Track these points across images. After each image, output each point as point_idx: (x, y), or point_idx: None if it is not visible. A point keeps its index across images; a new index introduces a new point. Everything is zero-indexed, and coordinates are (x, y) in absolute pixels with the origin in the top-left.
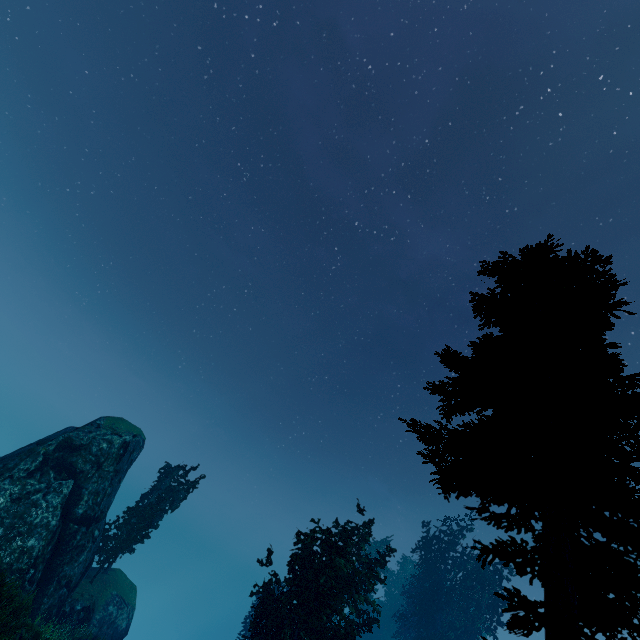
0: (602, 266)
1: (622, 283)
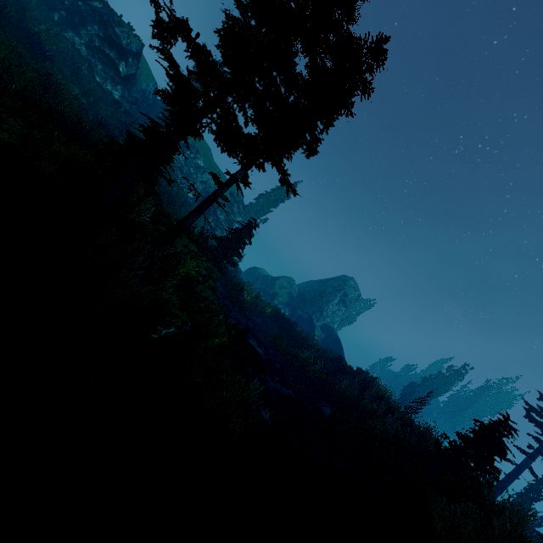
0: None
1: None
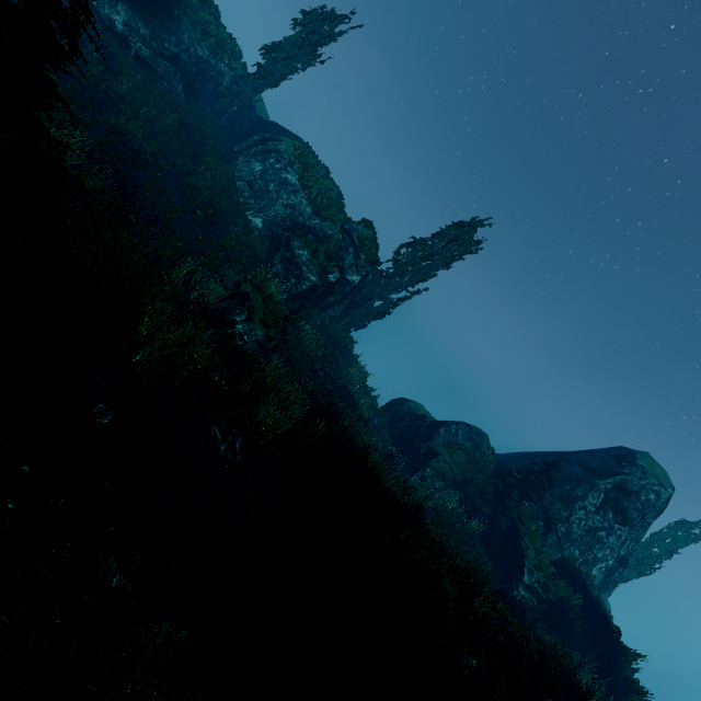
0: None
1: None
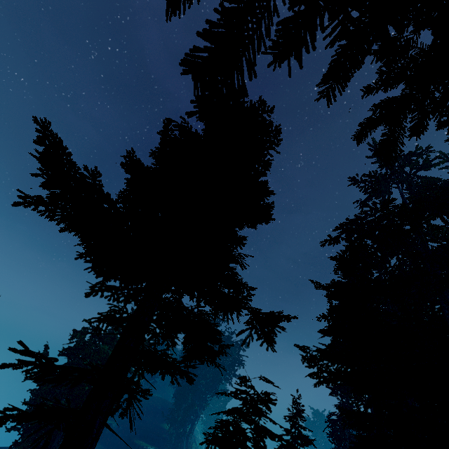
0: (269, 115)
1: (270, 122)
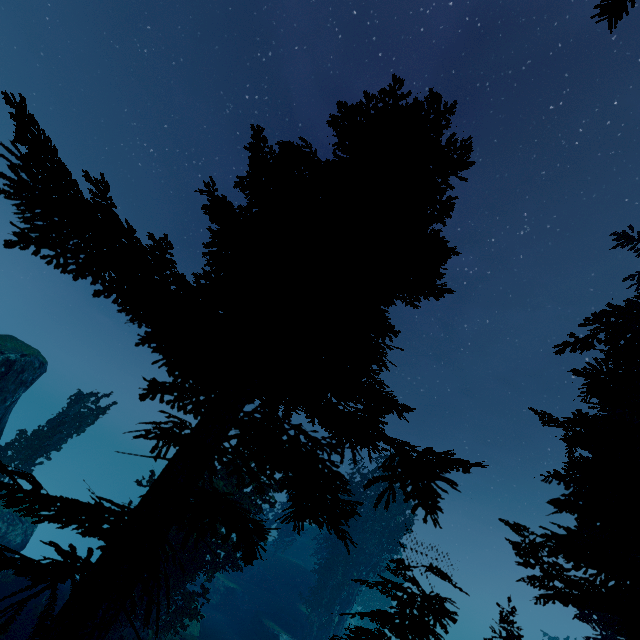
0: (447, 120)
1: (445, 124)
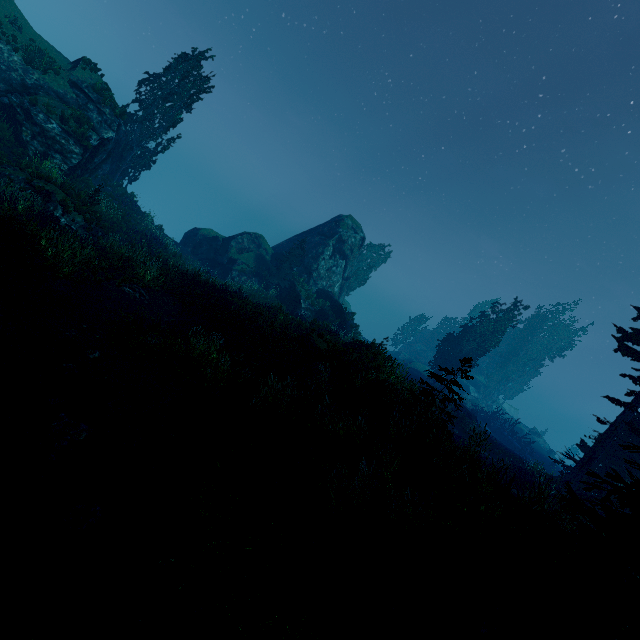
0: None
1: None
